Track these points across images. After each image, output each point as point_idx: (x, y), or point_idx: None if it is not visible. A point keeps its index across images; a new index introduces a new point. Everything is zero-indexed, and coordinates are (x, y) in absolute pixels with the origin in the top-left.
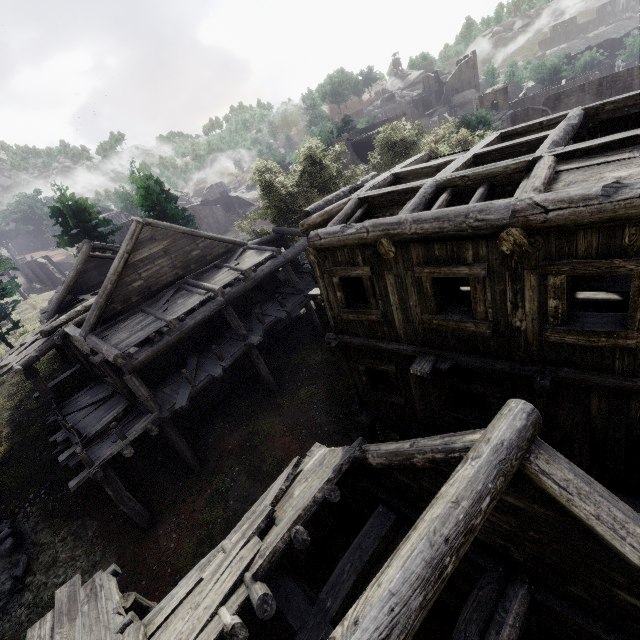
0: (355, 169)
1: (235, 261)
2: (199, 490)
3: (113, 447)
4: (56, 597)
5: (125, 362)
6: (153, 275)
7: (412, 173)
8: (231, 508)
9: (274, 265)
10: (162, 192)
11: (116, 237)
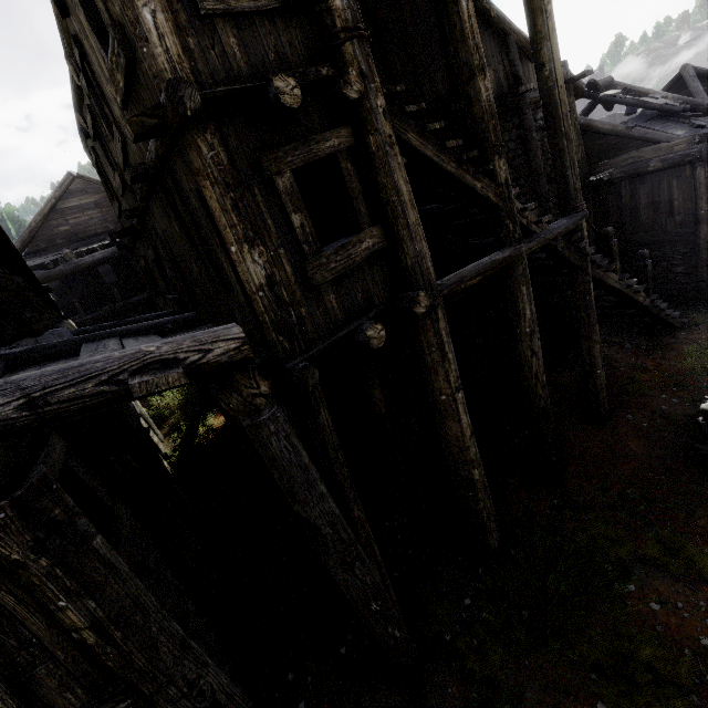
0: None
1: None
2: None
3: None
4: None
5: None
6: (81, 224)
7: None
8: None
9: None
10: None
11: None
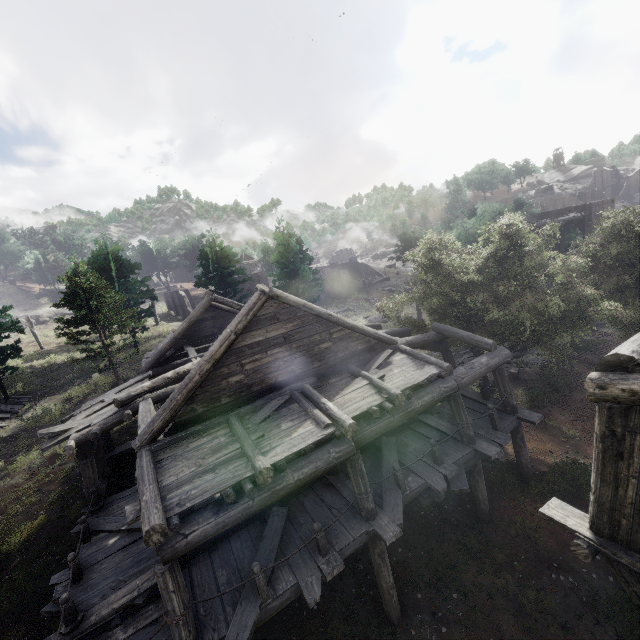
0: (568, 261)
1: (378, 370)
2: None
3: None
4: None
5: (164, 539)
6: (260, 369)
7: None
8: None
9: (439, 392)
10: (300, 252)
11: (246, 285)
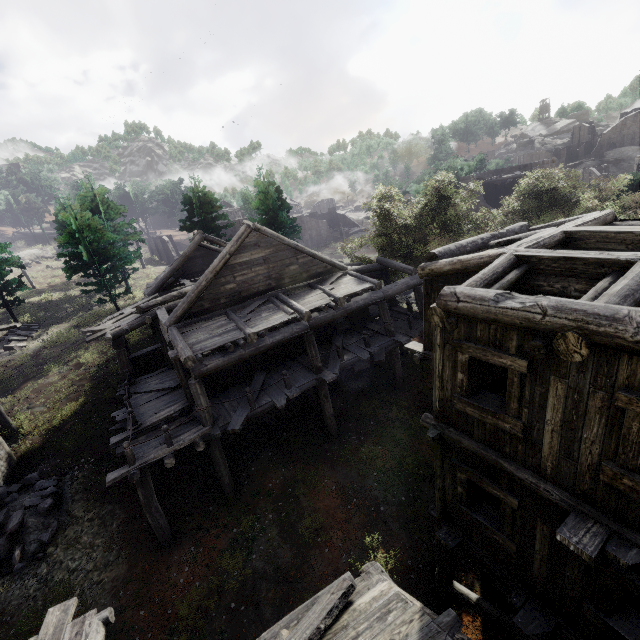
0: (486, 212)
1: (330, 285)
2: (226, 524)
3: (158, 450)
4: (46, 618)
5: (194, 366)
6: (247, 281)
7: (597, 235)
8: (252, 563)
9: (370, 299)
10: (278, 199)
11: (228, 231)
